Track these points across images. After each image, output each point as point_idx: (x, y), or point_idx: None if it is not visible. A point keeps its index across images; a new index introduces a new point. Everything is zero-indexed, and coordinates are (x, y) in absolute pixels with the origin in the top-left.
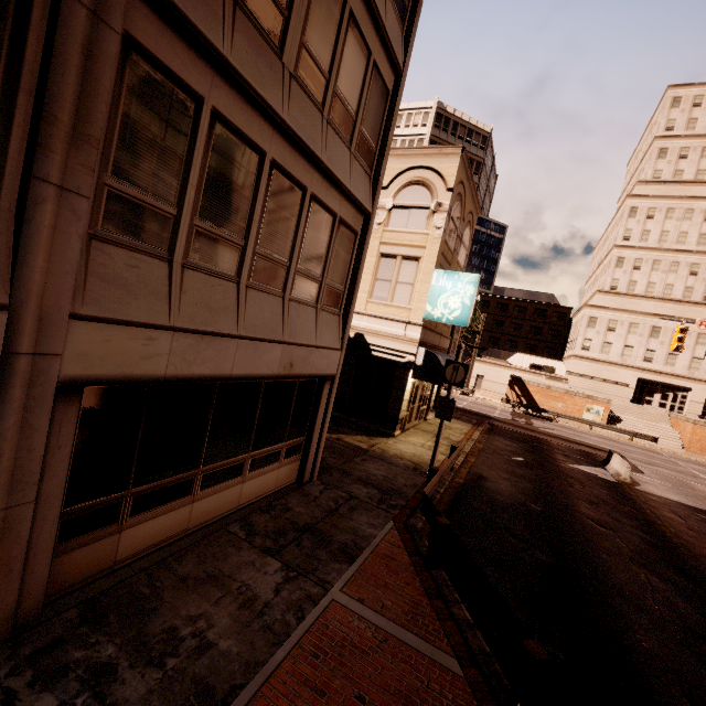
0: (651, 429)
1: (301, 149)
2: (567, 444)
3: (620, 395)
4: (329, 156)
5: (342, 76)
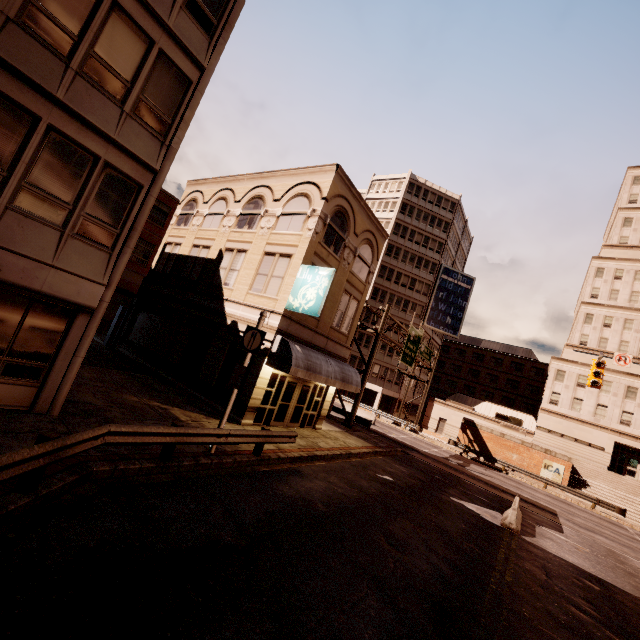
0: (624, 501)
1: (28, 81)
2: (487, 487)
3: (595, 459)
4: (74, 98)
5: (104, 46)
